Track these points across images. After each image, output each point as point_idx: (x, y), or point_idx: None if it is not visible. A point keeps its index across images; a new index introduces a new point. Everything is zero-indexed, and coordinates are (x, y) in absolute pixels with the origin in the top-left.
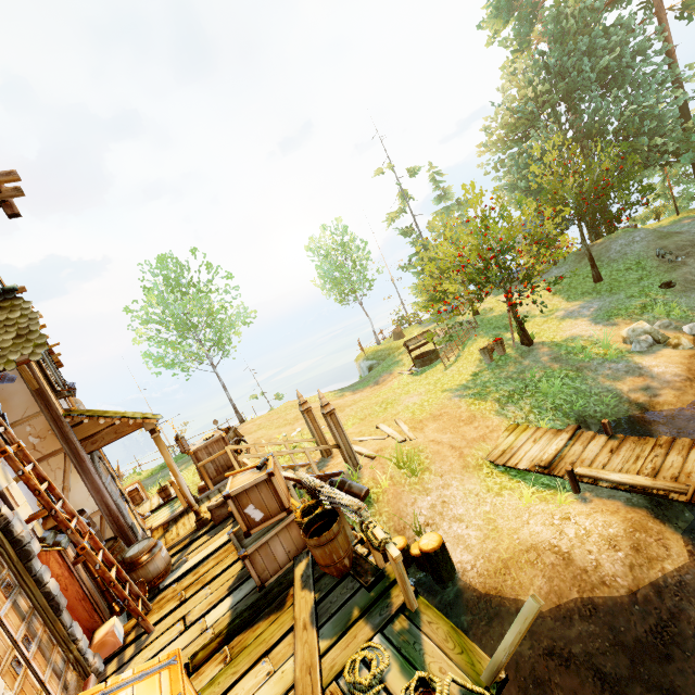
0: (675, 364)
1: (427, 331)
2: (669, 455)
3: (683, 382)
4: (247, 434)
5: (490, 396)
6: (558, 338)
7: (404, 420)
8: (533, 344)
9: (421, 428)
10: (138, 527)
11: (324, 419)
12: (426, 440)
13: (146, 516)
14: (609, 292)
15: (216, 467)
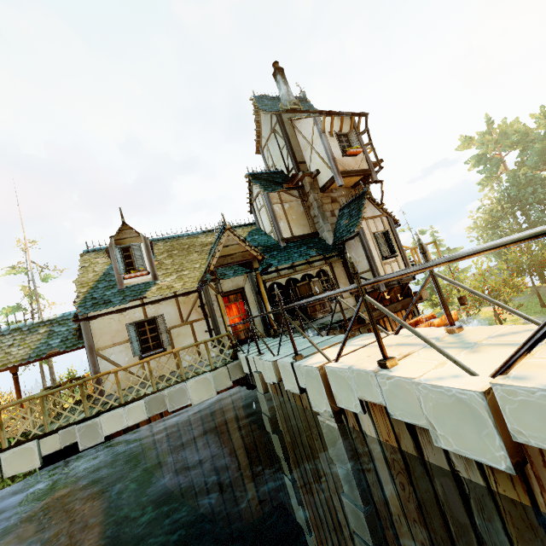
0: None
1: None
2: None
3: None
4: None
5: None
6: None
7: None
8: None
9: None
10: None
11: None
12: None
13: None
14: None
15: None
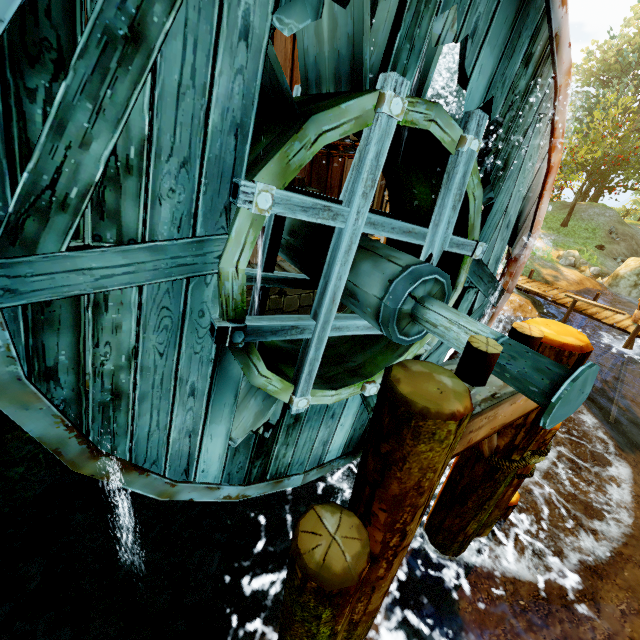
0: (576, 276)
1: None
2: (554, 290)
3: (574, 282)
4: None
5: None
6: None
7: None
8: None
9: None
10: None
11: None
12: None
13: None
14: (565, 235)
15: None
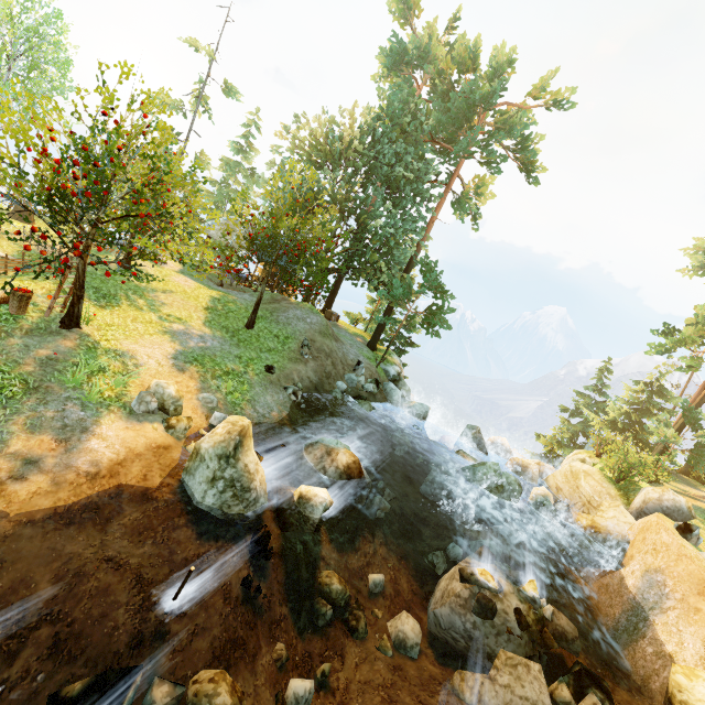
0: (125, 448)
1: None
2: None
3: (80, 477)
4: None
5: None
6: (112, 343)
7: None
8: (73, 330)
9: None
10: None
11: None
12: None
13: None
14: (239, 342)
15: None
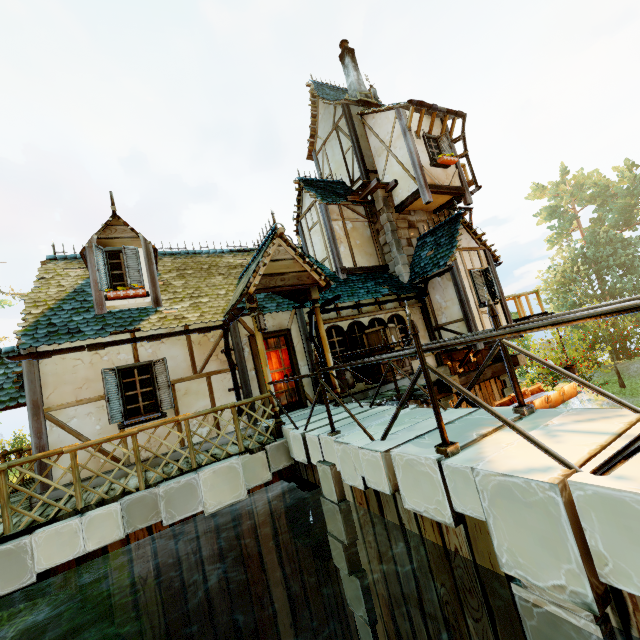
0: None
1: None
2: None
3: None
4: None
5: None
6: None
7: None
8: None
9: None
10: None
11: None
12: None
13: None
14: (631, 395)
15: None
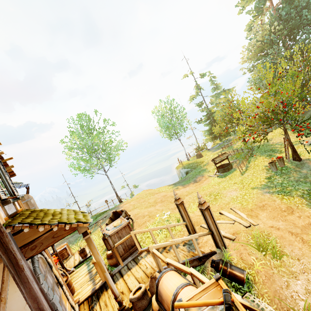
0: None
1: (225, 153)
2: None
3: None
4: (127, 211)
5: (293, 193)
6: None
7: (238, 209)
8: (302, 160)
9: (256, 215)
10: (69, 309)
11: (173, 203)
12: (266, 226)
13: (71, 271)
14: None
15: (124, 247)
